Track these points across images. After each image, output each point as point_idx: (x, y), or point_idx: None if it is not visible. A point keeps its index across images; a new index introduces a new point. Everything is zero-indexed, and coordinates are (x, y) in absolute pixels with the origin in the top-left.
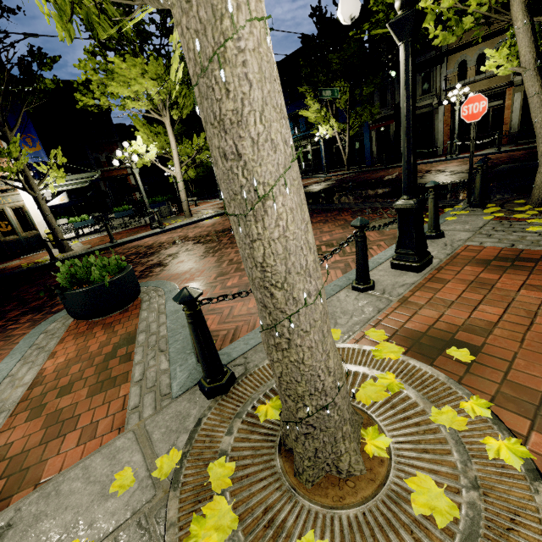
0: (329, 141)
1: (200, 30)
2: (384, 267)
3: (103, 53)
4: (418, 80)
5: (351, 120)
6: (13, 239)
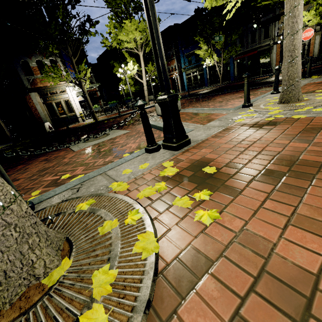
0: (208, 68)
1: (295, 0)
2: (279, 90)
3: (116, 19)
4: (262, 31)
5: (223, 55)
6: (65, 116)
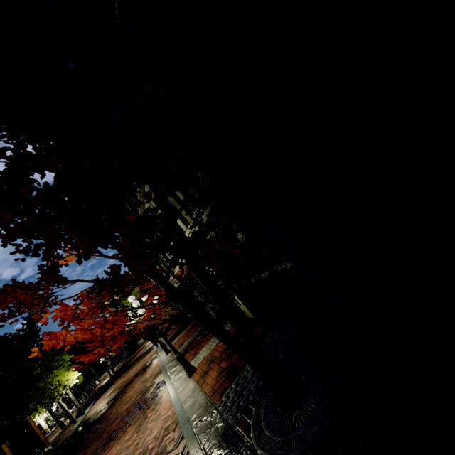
0: None
1: None
2: None
3: None
4: None
5: None
6: None
